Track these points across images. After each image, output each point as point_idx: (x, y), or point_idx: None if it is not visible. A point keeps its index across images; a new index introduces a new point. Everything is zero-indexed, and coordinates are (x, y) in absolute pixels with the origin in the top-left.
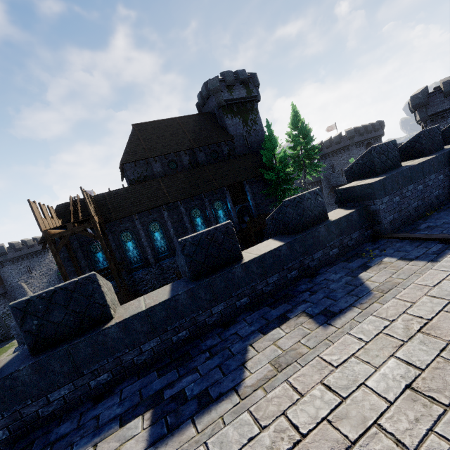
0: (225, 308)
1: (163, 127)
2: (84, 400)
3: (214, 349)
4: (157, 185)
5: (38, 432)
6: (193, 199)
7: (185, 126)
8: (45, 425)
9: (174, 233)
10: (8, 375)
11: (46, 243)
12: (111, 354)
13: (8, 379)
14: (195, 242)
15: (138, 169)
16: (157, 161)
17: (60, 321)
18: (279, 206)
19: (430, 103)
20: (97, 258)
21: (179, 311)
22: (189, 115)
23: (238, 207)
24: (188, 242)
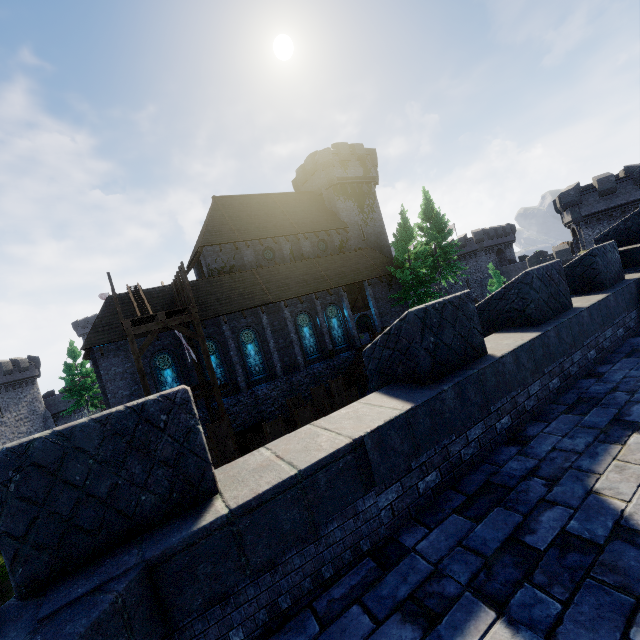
0: (580, 358)
1: (255, 204)
2: (493, 448)
3: (618, 390)
4: (251, 278)
5: (472, 477)
6: (301, 300)
7: (284, 205)
8: (470, 472)
9: (274, 347)
10: (437, 394)
11: (89, 351)
12: (509, 391)
13: (438, 400)
14: (539, 276)
15: (222, 255)
16: (250, 247)
17: (450, 344)
18: (579, 257)
19: (584, 202)
20: (164, 377)
21: (551, 352)
22: (287, 193)
23: (356, 316)
24: (534, 275)
